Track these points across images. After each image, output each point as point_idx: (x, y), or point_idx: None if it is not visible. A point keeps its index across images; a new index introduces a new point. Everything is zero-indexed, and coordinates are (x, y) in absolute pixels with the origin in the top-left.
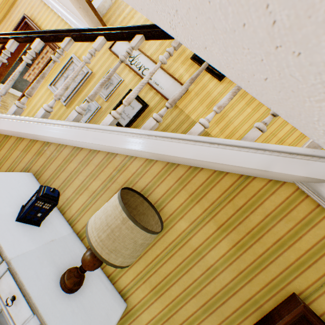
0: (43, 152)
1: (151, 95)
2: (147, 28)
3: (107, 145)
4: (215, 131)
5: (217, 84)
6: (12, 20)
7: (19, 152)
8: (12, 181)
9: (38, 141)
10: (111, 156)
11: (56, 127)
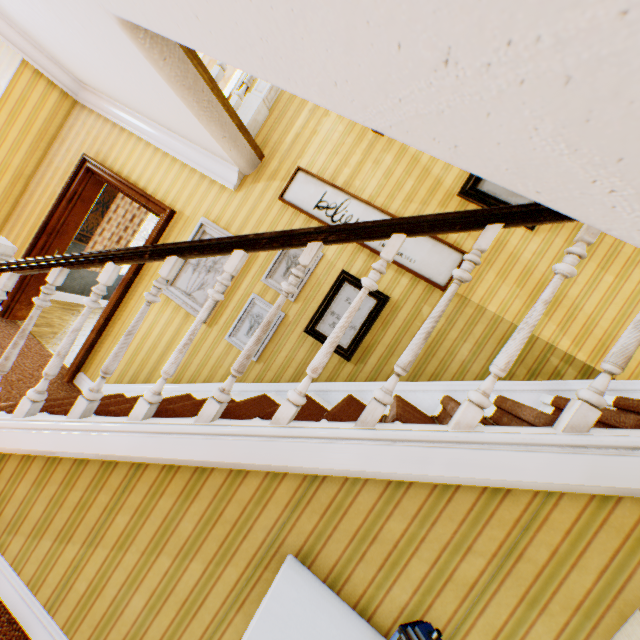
0: (306, 499)
1: (388, 275)
2: (512, 210)
3: (489, 478)
4: (548, 329)
5: (526, 235)
6: (56, 167)
7: (241, 504)
8: (296, 611)
9: (288, 476)
10: (493, 495)
11: (338, 444)
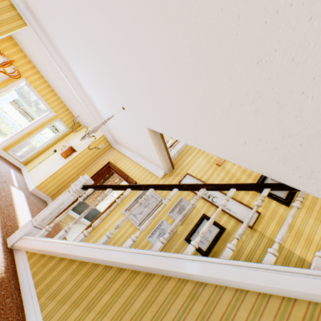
0: (197, 294)
1: (224, 218)
2: (272, 184)
3: (283, 288)
4: (309, 255)
5: (286, 208)
6: (97, 164)
7: (165, 294)
8: None
9: (189, 281)
10: (288, 301)
11: (213, 265)
